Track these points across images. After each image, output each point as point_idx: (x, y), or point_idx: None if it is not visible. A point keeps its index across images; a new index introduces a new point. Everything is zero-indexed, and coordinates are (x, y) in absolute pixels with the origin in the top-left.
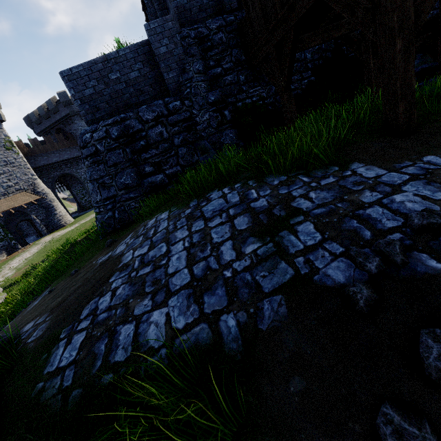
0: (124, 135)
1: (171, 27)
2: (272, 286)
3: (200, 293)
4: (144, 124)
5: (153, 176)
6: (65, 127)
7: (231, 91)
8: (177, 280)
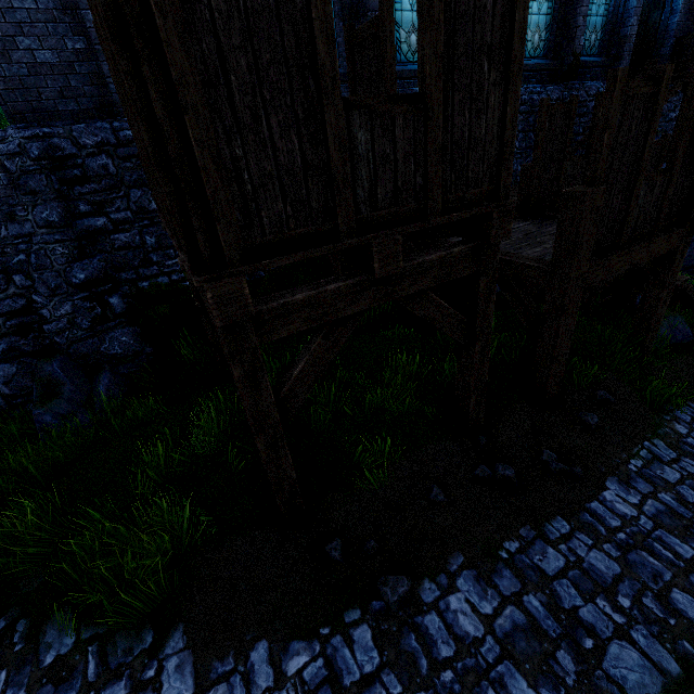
0: None
1: None
2: None
3: None
4: None
5: None
6: None
7: (127, 261)
8: None
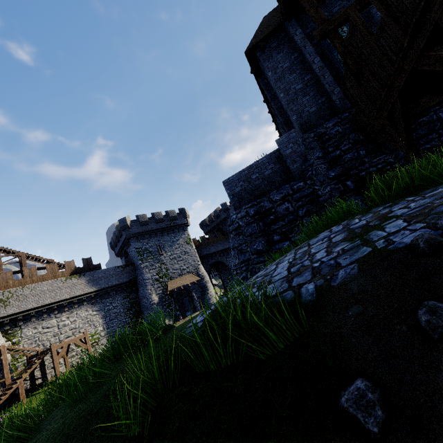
0: (258, 213)
1: (294, 136)
2: (350, 261)
3: (292, 278)
4: (273, 203)
5: (280, 243)
6: (222, 227)
7: (351, 166)
8: (277, 277)
